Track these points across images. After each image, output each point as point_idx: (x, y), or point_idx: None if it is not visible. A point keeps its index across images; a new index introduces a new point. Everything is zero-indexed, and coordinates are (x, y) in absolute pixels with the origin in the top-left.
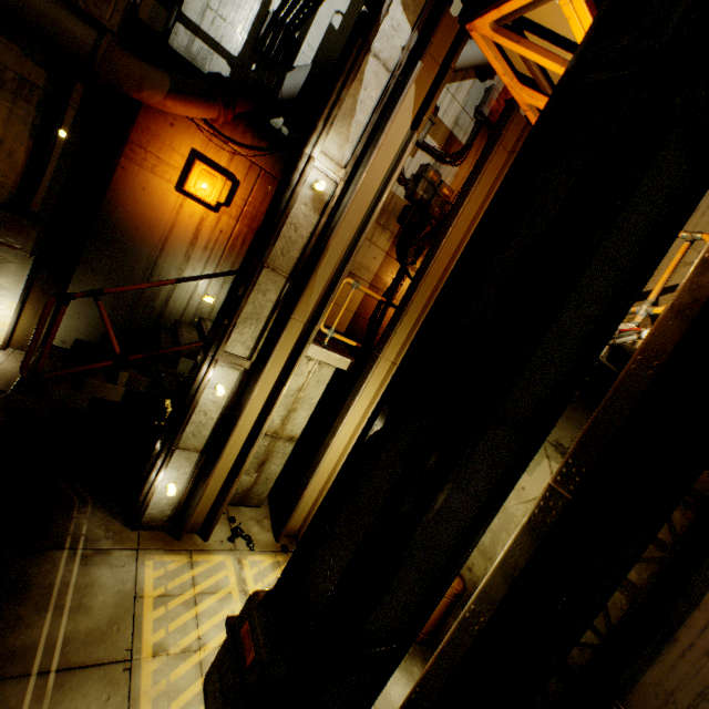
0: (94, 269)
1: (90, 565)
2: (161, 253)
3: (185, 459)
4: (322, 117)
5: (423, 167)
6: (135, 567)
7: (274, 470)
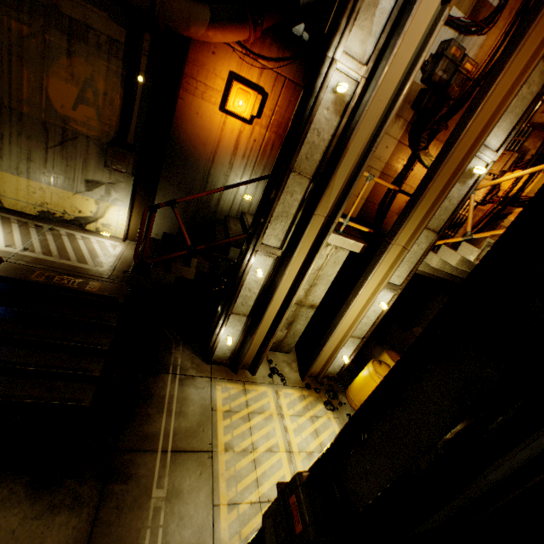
0: (170, 182)
1: (184, 385)
2: (212, 164)
3: (237, 320)
4: (345, 14)
5: (444, 44)
6: (210, 390)
7: (299, 328)
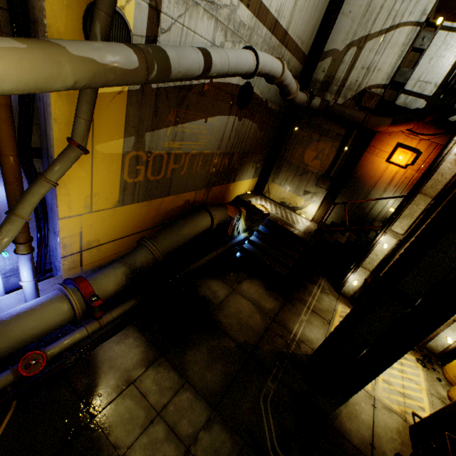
0: (344, 195)
1: (322, 293)
2: (372, 188)
3: (363, 272)
4: None
5: None
6: (335, 303)
7: None
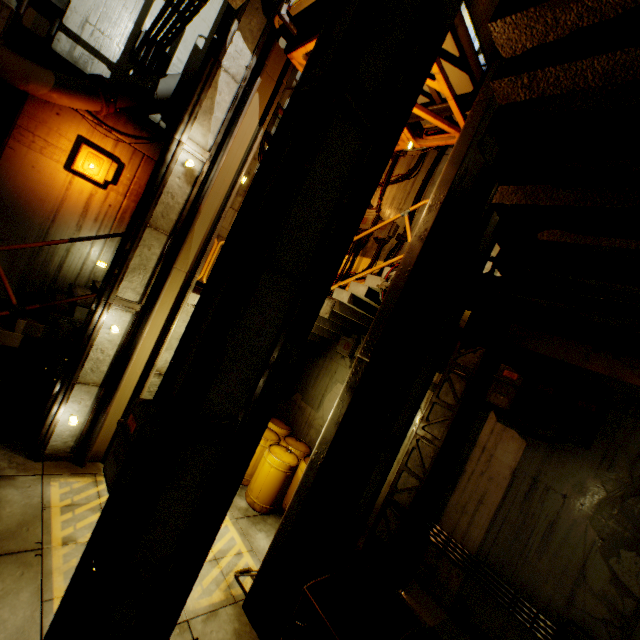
0: None
1: None
2: (52, 223)
3: (85, 393)
4: (188, 113)
5: None
6: (41, 487)
7: None
